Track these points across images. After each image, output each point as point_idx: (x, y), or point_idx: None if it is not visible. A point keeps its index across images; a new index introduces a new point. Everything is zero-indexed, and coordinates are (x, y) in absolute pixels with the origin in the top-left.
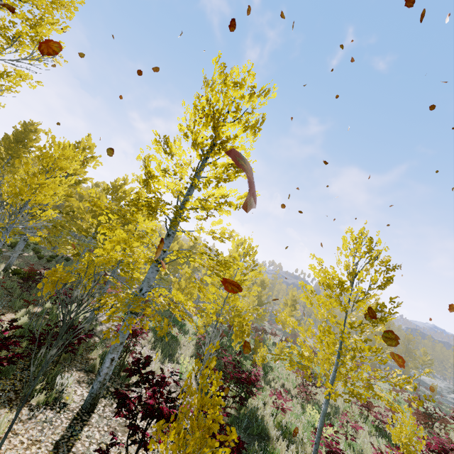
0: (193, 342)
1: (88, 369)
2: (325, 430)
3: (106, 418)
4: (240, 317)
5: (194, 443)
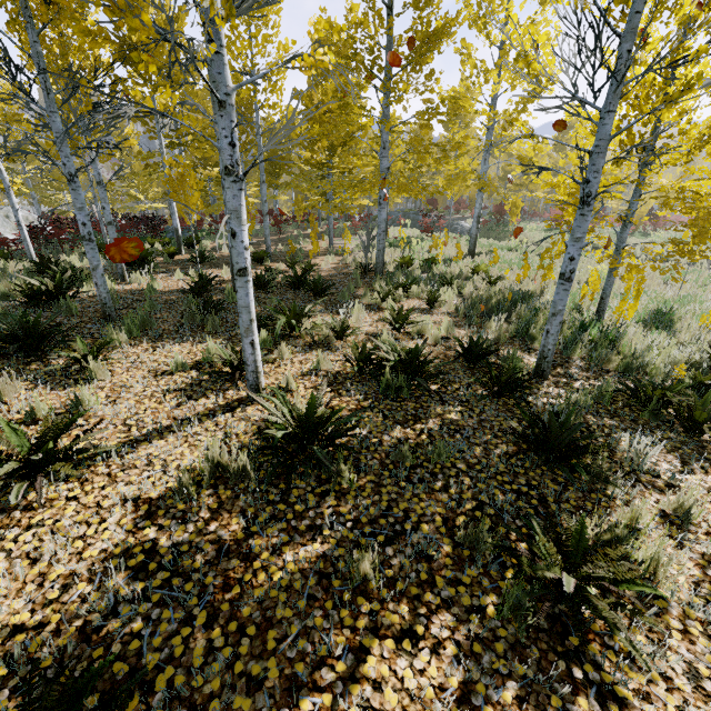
0: None
1: None
2: None
3: None
4: None
5: None
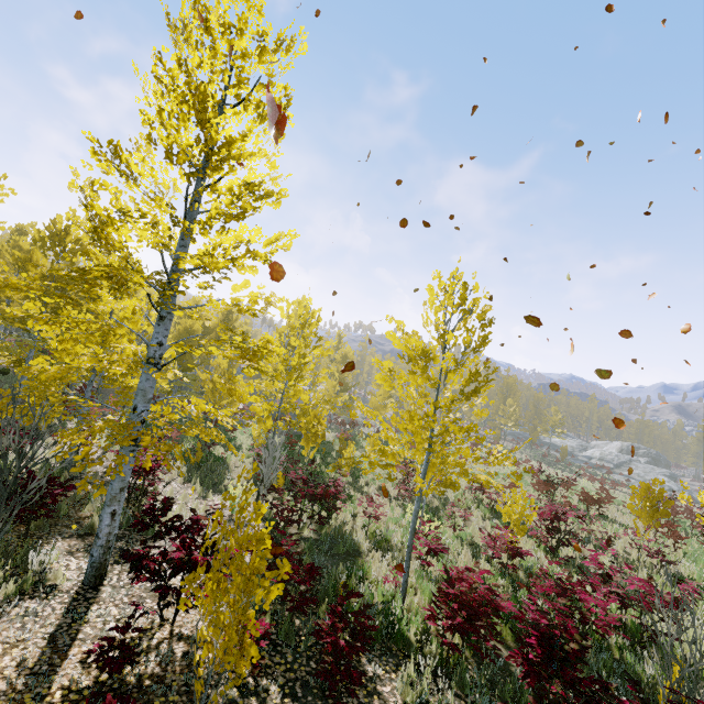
0: (249, 460)
1: (83, 533)
2: (428, 528)
3: (124, 587)
4: (306, 416)
5: (237, 589)
